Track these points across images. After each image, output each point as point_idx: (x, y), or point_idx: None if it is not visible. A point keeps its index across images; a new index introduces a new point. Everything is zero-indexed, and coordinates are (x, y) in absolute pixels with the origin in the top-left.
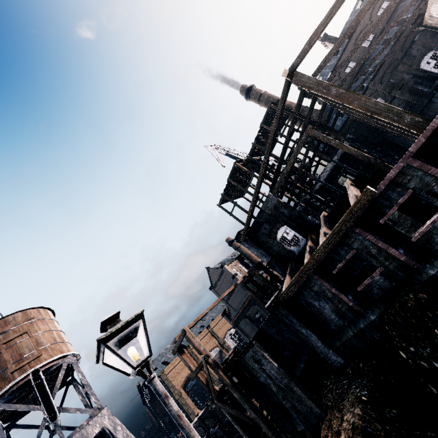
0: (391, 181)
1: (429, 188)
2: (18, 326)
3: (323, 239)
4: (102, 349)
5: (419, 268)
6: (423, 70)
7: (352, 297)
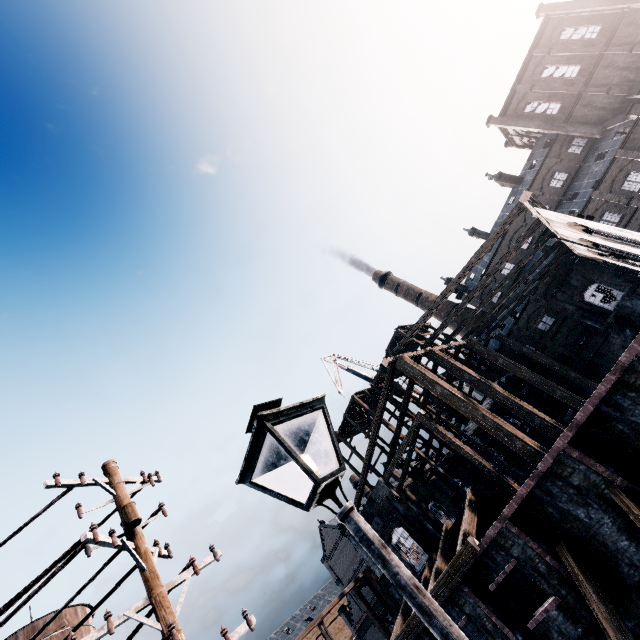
0: (493, 539)
1: (533, 563)
2: (47, 637)
3: (431, 586)
4: None
5: None
6: (588, 303)
7: None
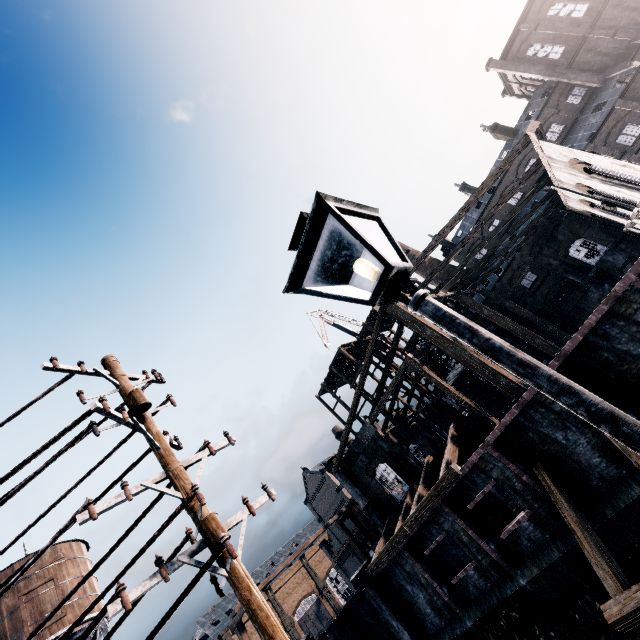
0: (474, 464)
1: (511, 483)
2: (44, 568)
3: (413, 509)
4: None
5: (511, 572)
6: (572, 258)
7: (447, 589)
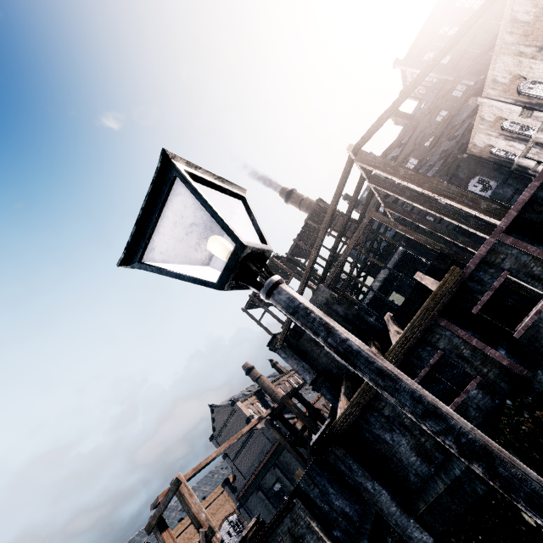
0: (481, 260)
1: (527, 269)
2: None
3: (397, 337)
4: (164, 189)
5: (528, 376)
6: (471, 192)
7: None
